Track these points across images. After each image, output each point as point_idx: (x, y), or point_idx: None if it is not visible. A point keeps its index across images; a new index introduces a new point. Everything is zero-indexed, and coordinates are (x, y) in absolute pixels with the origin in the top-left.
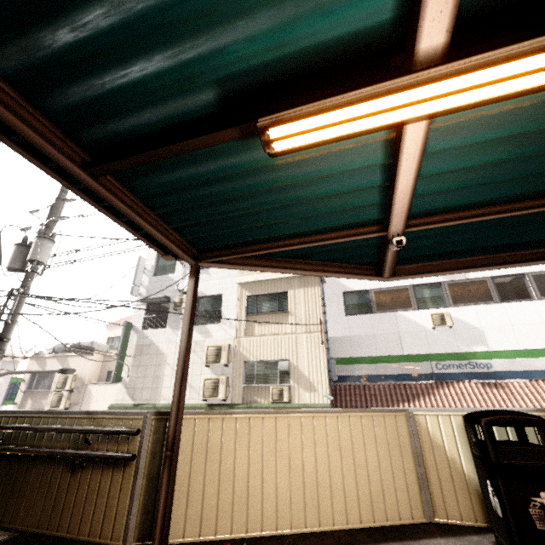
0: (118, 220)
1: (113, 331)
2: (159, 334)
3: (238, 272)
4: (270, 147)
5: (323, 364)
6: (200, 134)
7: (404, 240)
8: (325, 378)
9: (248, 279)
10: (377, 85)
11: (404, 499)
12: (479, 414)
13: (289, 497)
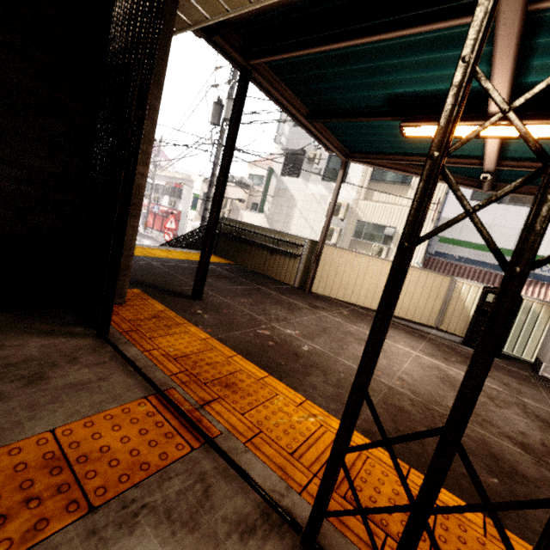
0: (309, 133)
1: (253, 169)
2: (293, 182)
3: None
4: (404, 134)
5: None
6: (370, 113)
7: (489, 178)
8: (422, 250)
9: None
10: (463, 123)
11: (426, 314)
12: (487, 287)
13: (366, 293)
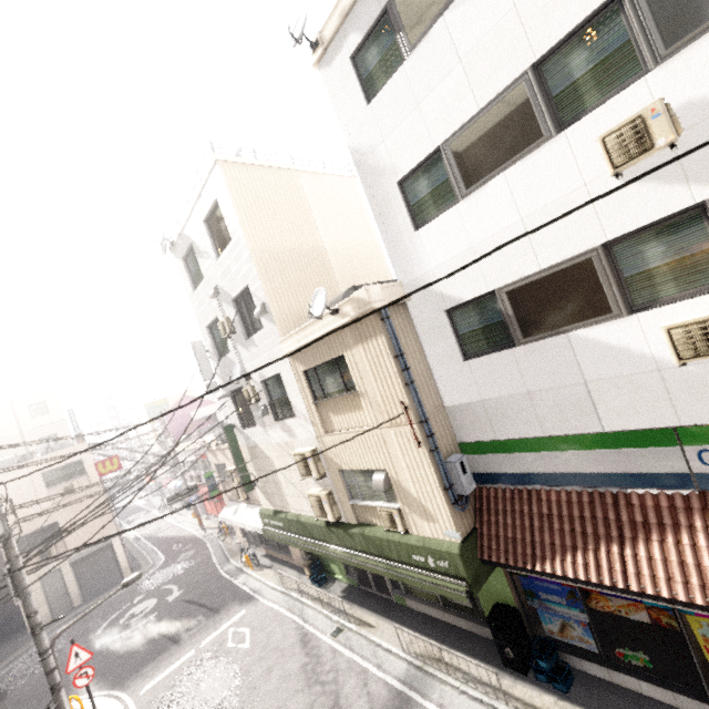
0: None
1: None
2: (255, 434)
3: (280, 332)
4: None
5: (431, 479)
6: None
7: None
8: (442, 503)
9: (291, 346)
10: None
11: None
12: None
13: None
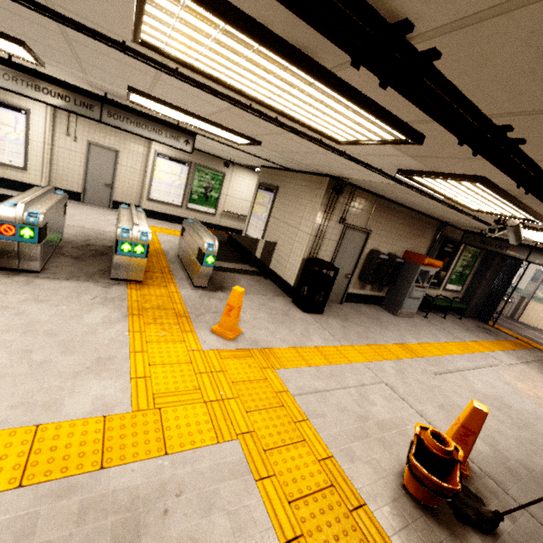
0: None
1: None
2: None
3: None
4: None
5: None
6: None
7: None
8: None
9: None
10: None
11: None
12: None
13: None
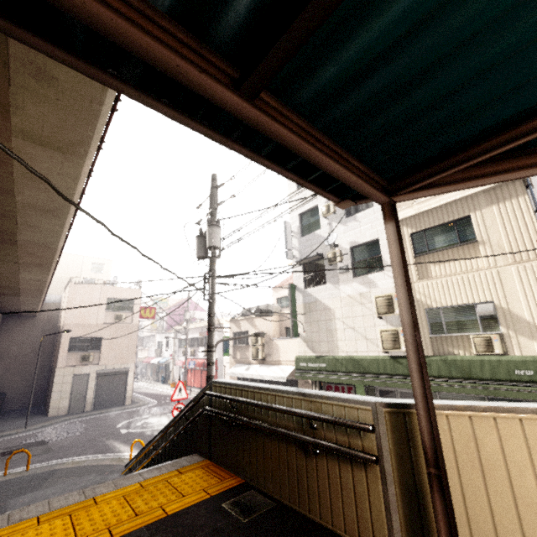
0: (282, 170)
1: (279, 293)
2: (321, 291)
3: None
4: None
5: None
6: None
7: None
8: None
9: (407, 214)
10: None
11: None
12: None
13: None
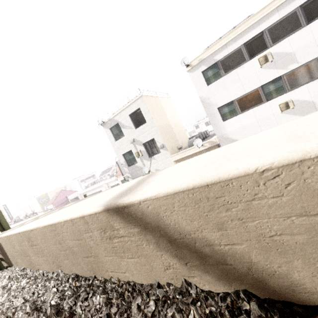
0: None
1: (120, 178)
2: None
3: (169, 153)
4: None
5: None
6: None
7: None
8: None
9: (177, 158)
10: None
11: None
12: None
13: None
